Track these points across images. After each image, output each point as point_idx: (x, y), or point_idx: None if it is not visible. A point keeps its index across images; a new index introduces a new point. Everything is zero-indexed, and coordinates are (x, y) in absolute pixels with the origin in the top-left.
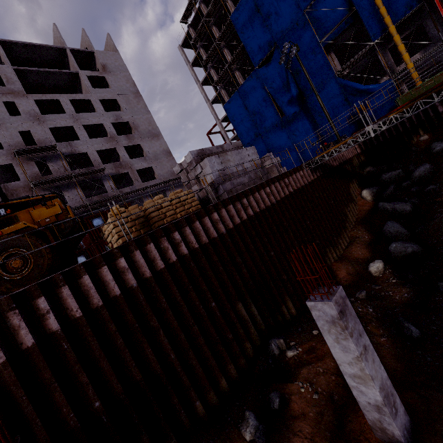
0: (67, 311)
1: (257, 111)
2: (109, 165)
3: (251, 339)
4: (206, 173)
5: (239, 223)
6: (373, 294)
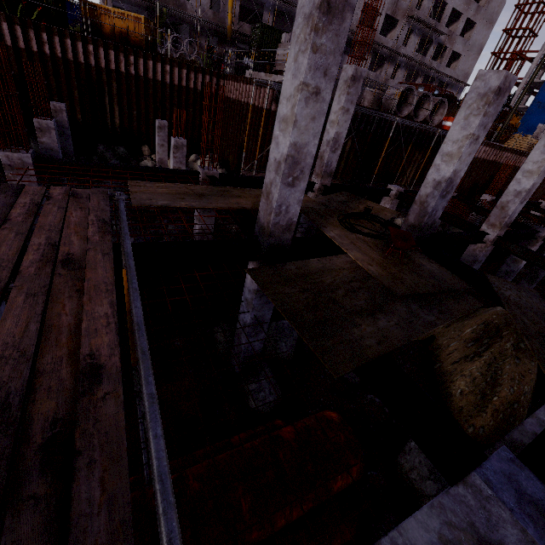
0: (515, 162)
1: None
2: (447, 30)
3: None
4: None
5: None
6: None
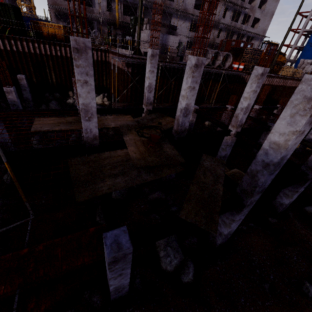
0: (283, 83)
1: None
2: (249, 5)
3: None
4: (308, 69)
5: None
6: None
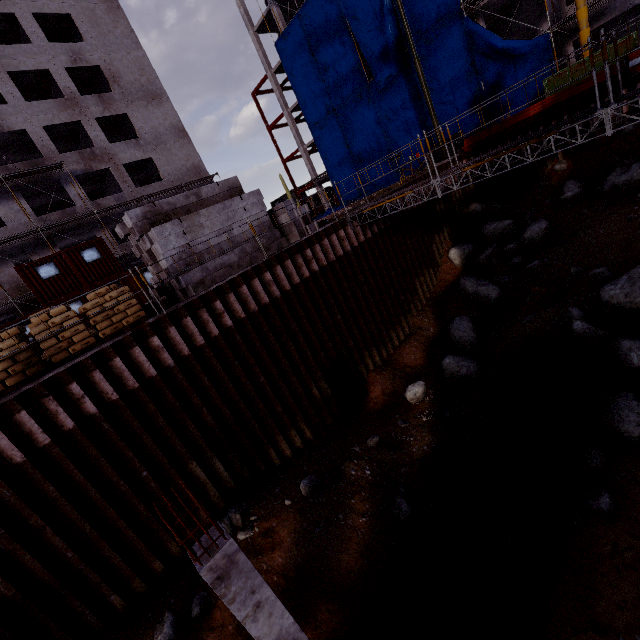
0: None
1: (331, 62)
2: (72, 154)
3: (212, 502)
4: (159, 251)
5: (203, 344)
6: (393, 437)
